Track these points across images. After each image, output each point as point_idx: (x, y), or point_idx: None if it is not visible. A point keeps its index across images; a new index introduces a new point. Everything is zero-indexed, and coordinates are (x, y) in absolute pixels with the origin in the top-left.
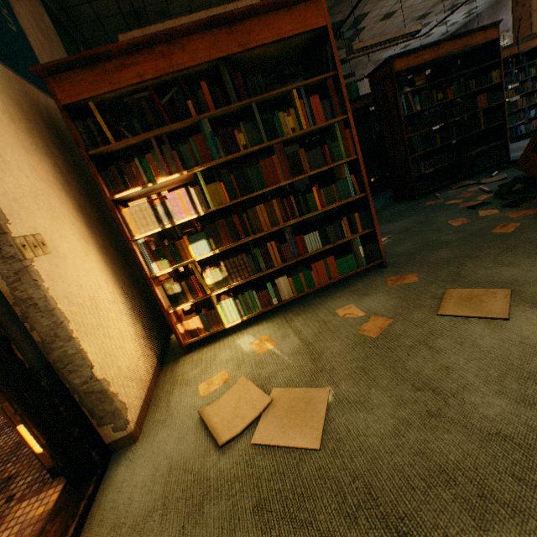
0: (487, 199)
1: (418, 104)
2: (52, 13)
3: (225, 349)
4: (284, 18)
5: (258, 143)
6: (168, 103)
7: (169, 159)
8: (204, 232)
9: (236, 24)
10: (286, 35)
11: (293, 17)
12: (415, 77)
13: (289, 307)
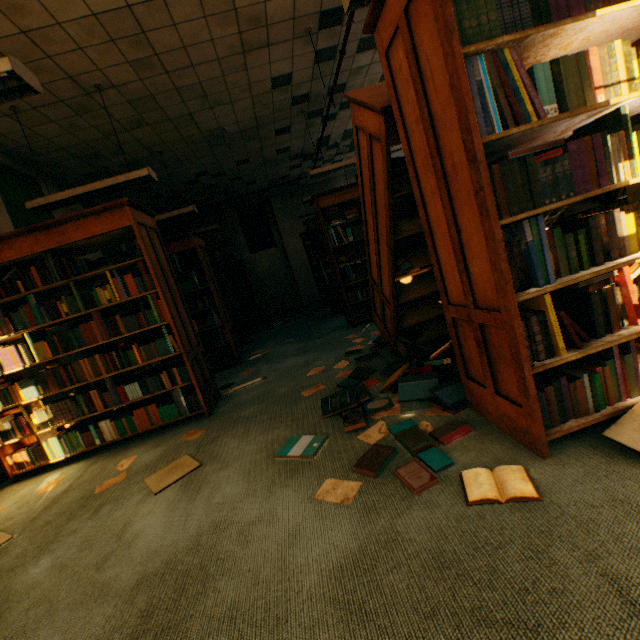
0: (371, 344)
1: (351, 235)
2: (4, 168)
3: (33, 484)
4: (95, 221)
5: (79, 311)
6: (8, 280)
7: (3, 323)
8: (34, 379)
9: (54, 228)
10: (97, 233)
11: (102, 220)
12: (346, 211)
13: (115, 447)
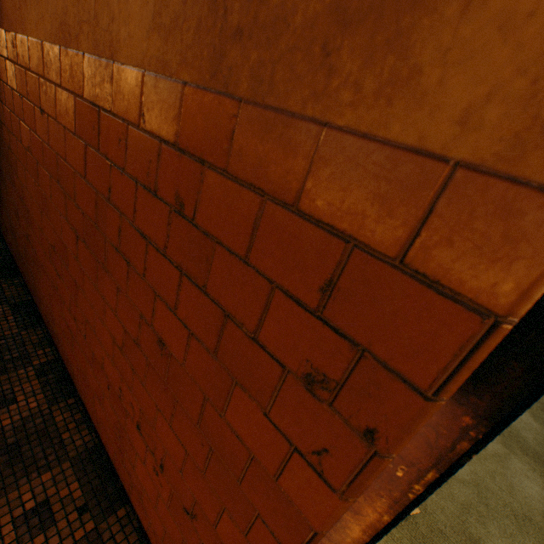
0: None
1: None
2: None
3: None
4: None
5: None
6: None
7: None
8: None
9: None
10: None
11: None
12: None
13: None
